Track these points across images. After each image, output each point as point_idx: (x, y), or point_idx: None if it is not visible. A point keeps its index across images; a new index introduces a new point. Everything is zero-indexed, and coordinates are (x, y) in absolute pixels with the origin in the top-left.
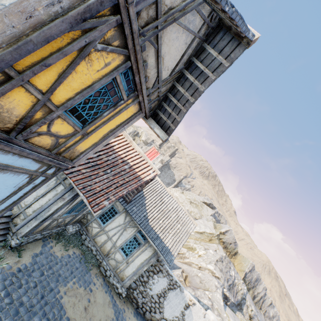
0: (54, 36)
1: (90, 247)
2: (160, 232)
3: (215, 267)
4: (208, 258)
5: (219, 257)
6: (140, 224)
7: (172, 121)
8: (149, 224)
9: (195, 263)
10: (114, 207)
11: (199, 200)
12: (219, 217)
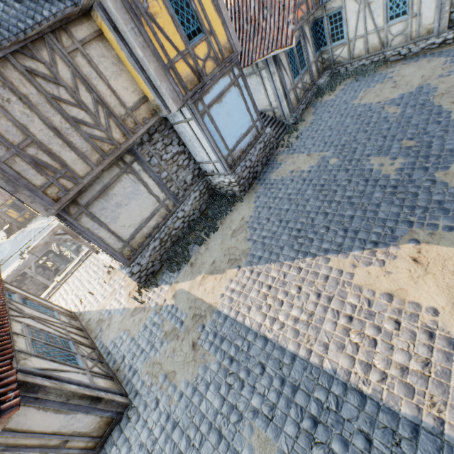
0: (148, 37)
1: (357, 67)
2: None
3: None
4: None
5: None
6: None
7: None
8: None
9: None
10: (331, 15)
11: None
12: None
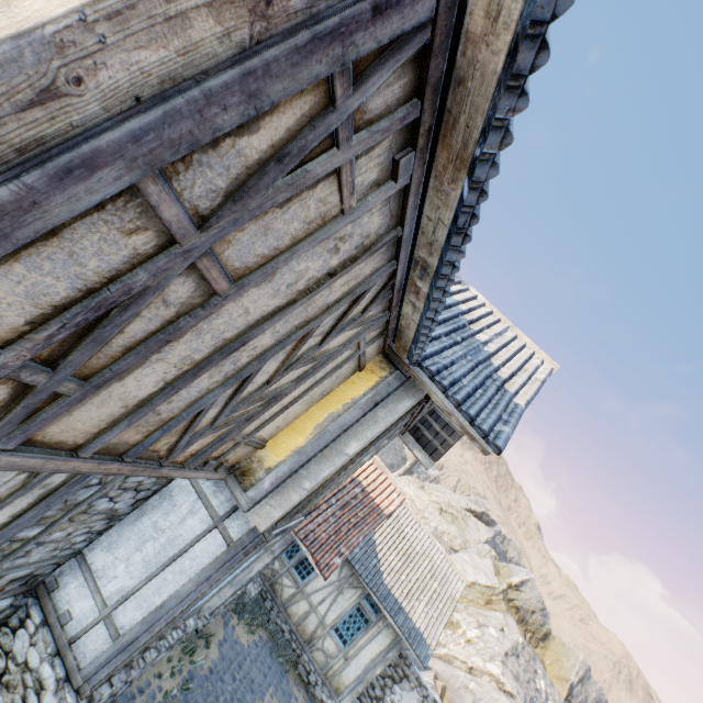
0: (367, 450)
1: (279, 624)
2: (404, 598)
3: (504, 668)
4: (487, 647)
5: (510, 646)
6: (369, 584)
7: (441, 442)
8: (384, 583)
9: (461, 658)
10: None
11: (460, 505)
12: (505, 545)
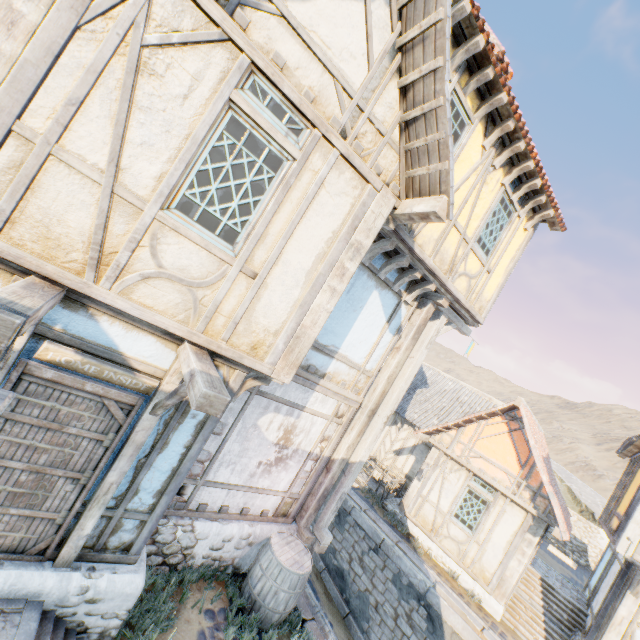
0: None
1: None
2: None
3: None
4: None
5: None
6: None
7: None
8: None
9: None
10: None
11: None
12: None
